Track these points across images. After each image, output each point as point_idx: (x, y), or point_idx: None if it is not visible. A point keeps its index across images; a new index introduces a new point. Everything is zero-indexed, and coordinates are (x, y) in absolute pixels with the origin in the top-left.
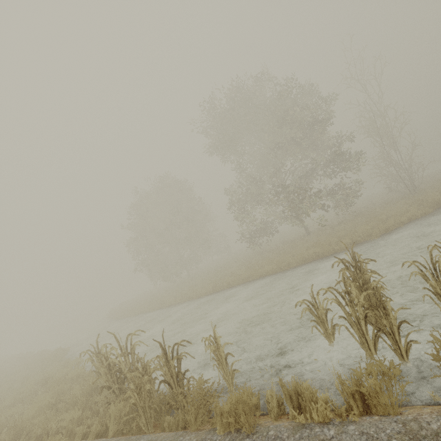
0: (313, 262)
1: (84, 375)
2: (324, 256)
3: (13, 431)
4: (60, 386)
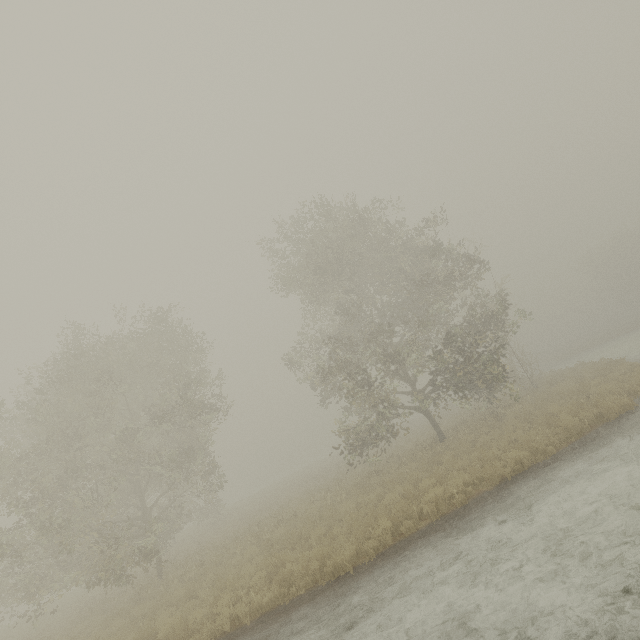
0: (605, 430)
1: None
2: (603, 423)
3: None
4: None
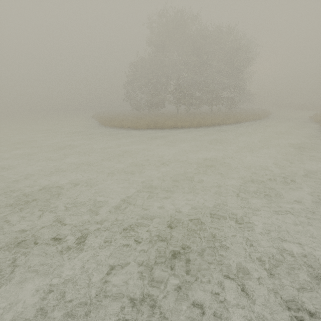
0: None
1: None
2: None
3: None
4: None
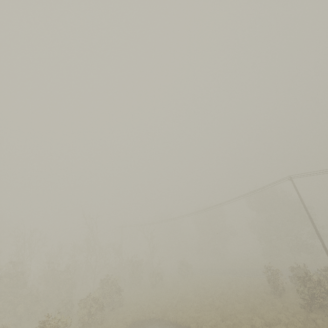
0: None
1: None
2: None
3: None
4: None
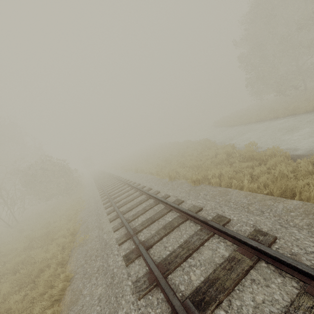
0: None
1: (284, 155)
2: None
3: (276, 186)
4: (282, 159)
